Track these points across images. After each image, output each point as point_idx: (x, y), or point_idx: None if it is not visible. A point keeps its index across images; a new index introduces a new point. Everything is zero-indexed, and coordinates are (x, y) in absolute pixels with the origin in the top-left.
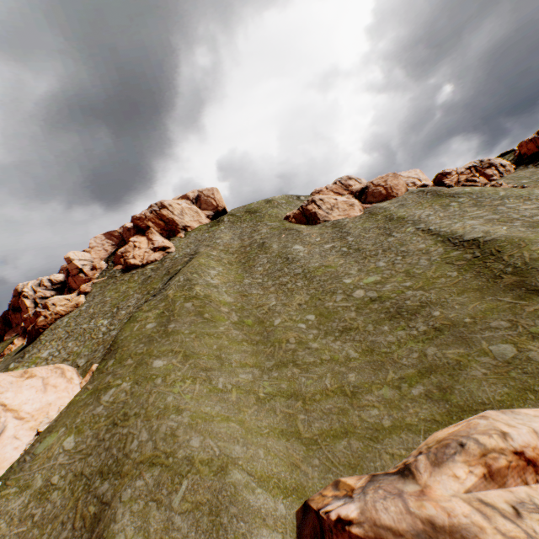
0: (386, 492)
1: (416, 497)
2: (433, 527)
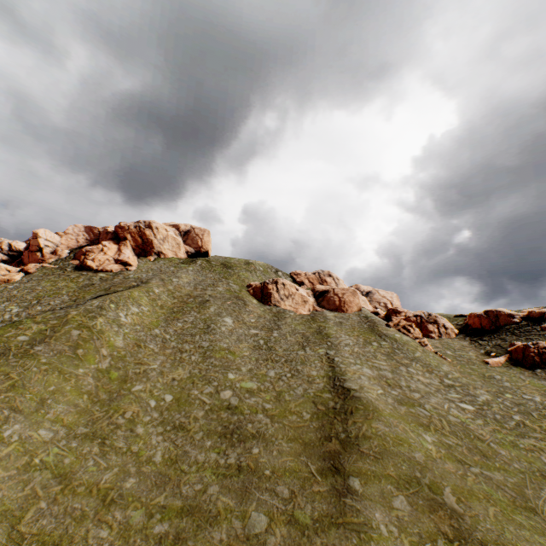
0: None
1: None
2: None
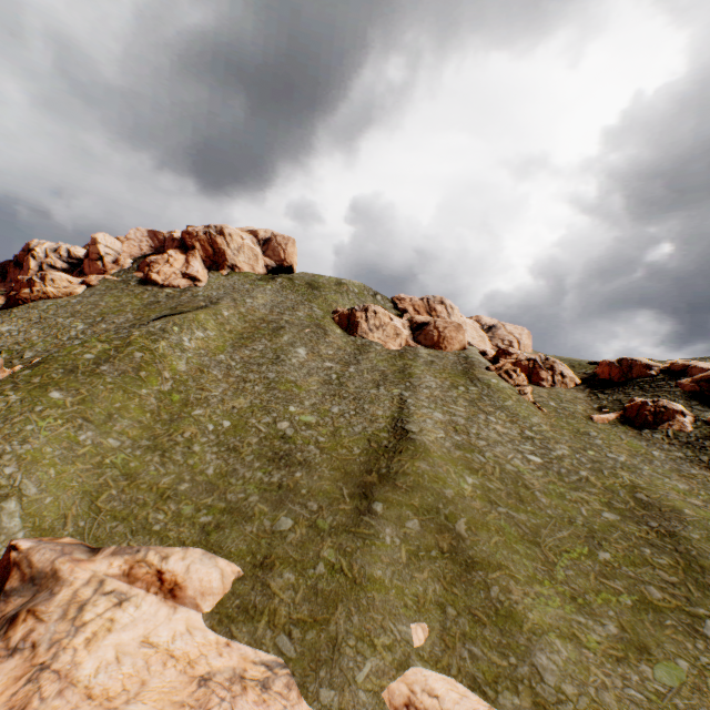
0: (62, 549)
1: (72, 559)
2: (54, 574)
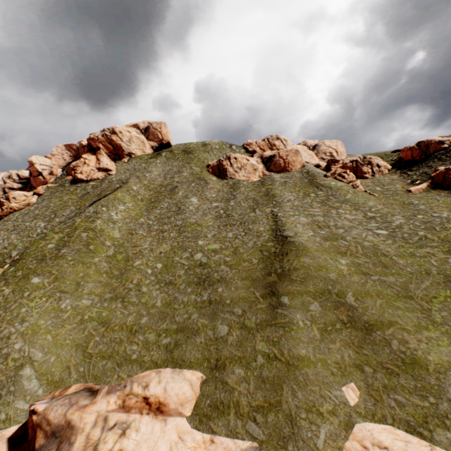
0: (69, 401)
1: (78, 408)
2: (68, 424)
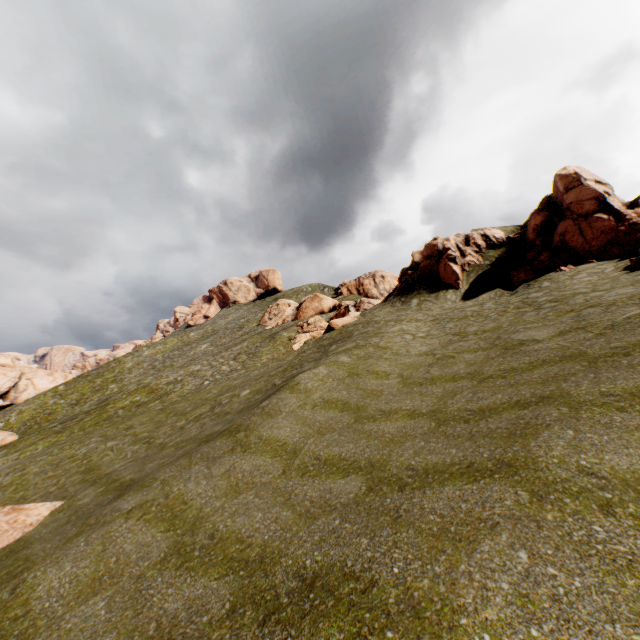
0: None
1: None
2: None
